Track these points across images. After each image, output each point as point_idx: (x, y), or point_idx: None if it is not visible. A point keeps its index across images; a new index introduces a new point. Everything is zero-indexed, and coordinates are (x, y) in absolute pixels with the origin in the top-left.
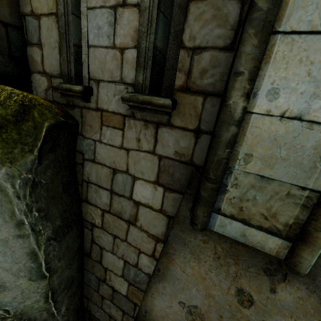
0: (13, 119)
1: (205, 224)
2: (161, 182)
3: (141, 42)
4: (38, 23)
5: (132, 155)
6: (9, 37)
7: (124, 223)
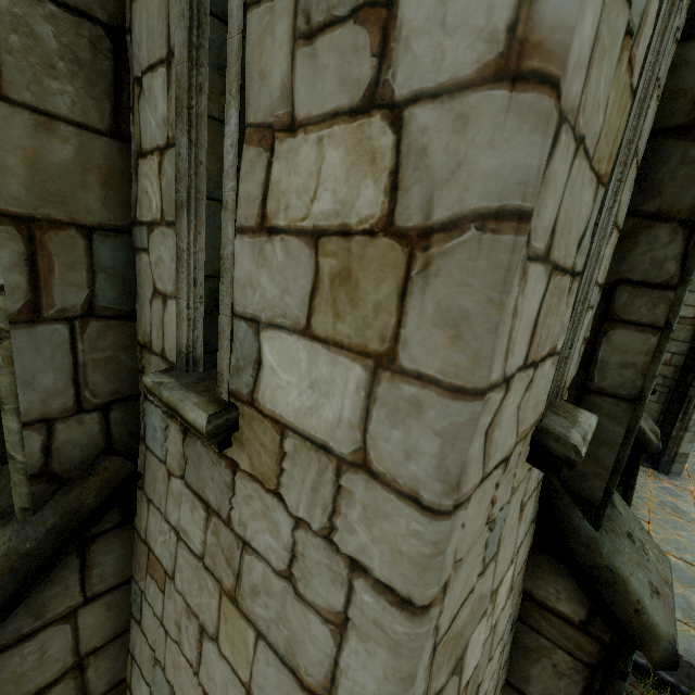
0: None
1: (3, 455)
2: None
3: None
4: None
5: None
6: None
7: None
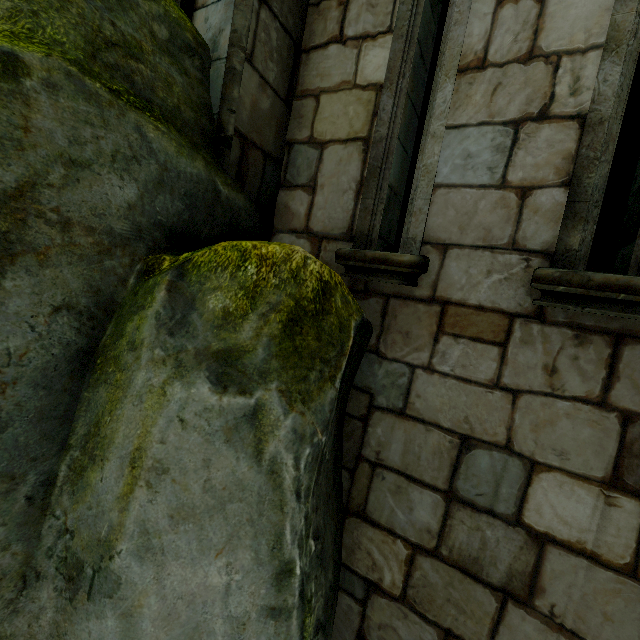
0: (309, 307)
1: None
2: (632, 485)
3: (582, 175)
4: (319, 154)
5: (526, 405)
6: (264, 174)
7: (487, 595)
